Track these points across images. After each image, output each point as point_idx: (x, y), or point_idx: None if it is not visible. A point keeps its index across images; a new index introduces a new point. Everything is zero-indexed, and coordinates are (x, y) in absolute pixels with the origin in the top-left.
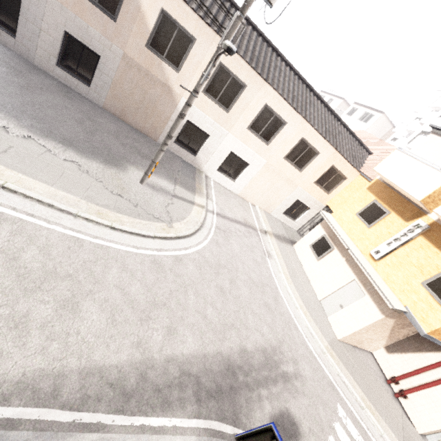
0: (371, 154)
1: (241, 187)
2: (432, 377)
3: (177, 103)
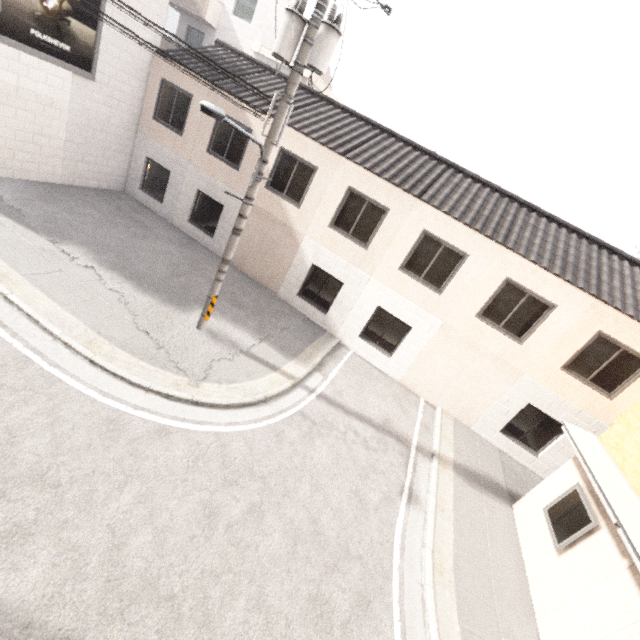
0: None
1: (403, 367)
2: None
3: (299, 244)
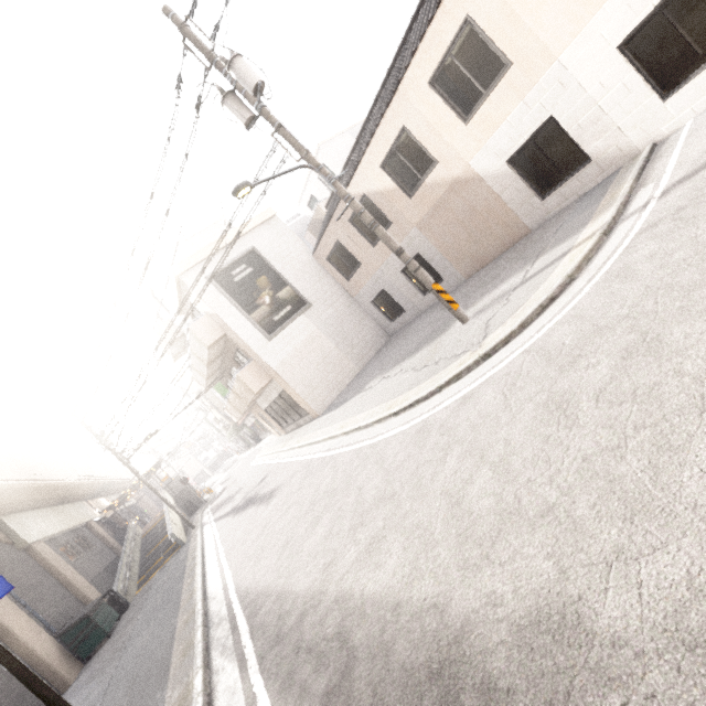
0: None
1: None
2: None
3: (476, 176)
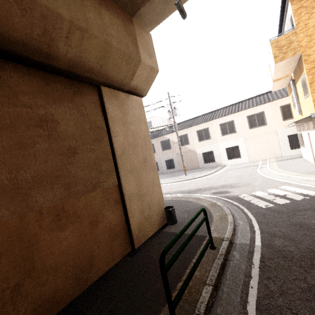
0: None
1: (246, 157)
2: None
3: (195, 152)
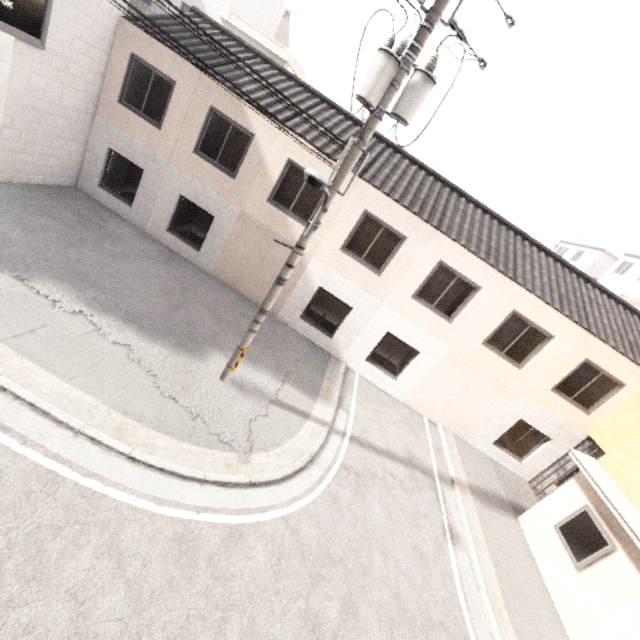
0: None
1: (408, 389)
2: None
3: (305, 265)
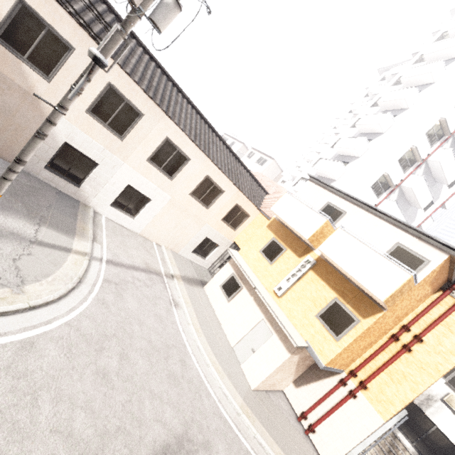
0: (268, 194)
1: (143, 224)
2: (331, 403)
3: None
